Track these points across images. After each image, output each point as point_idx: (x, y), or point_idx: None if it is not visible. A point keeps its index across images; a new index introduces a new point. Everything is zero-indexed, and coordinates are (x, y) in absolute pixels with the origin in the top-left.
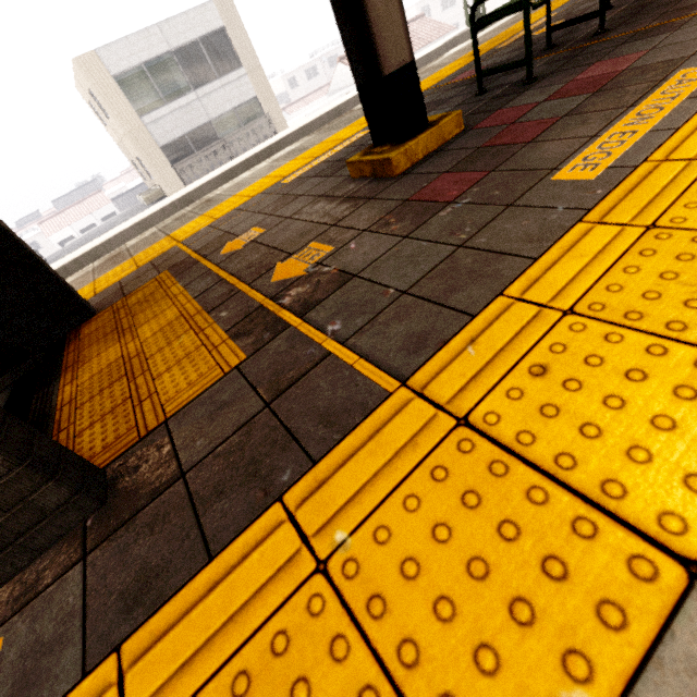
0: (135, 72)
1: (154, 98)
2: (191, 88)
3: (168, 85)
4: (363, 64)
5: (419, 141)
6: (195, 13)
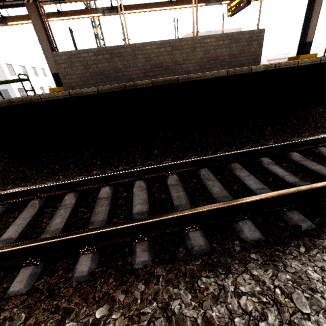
0: None
1: None
2: None
3: None
4: (301, 40)
5: (306, 55)
6: (228, 30)
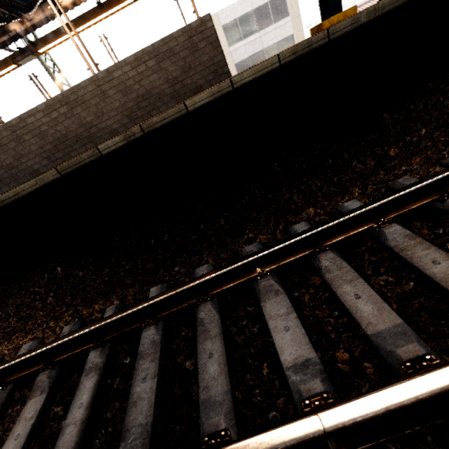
0: (232, 23)
1: (238, 37)
2: (257, 31)
3: (246, 29)
4: None
5: (335, 16)
6: None
